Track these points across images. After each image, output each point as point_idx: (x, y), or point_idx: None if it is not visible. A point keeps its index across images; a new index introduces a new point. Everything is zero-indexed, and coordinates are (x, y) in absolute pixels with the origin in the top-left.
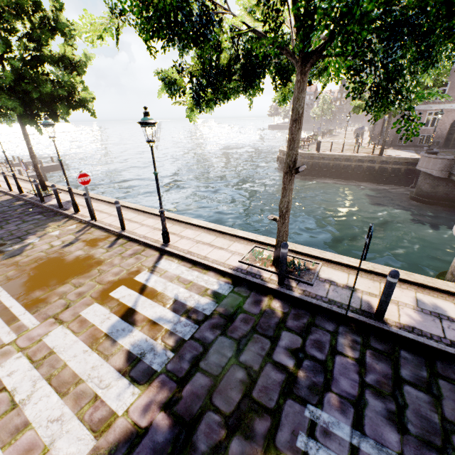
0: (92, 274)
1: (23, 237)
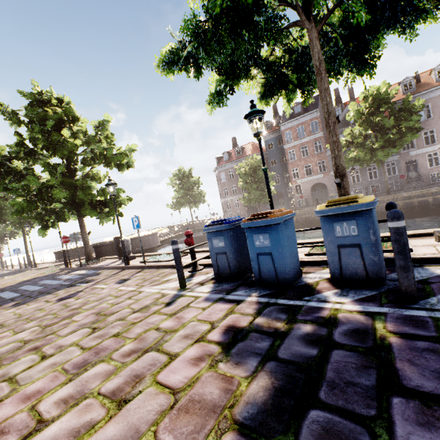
0: None
1: None
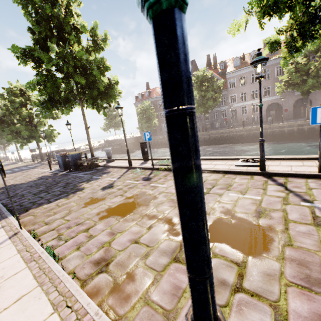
0: None
1: None
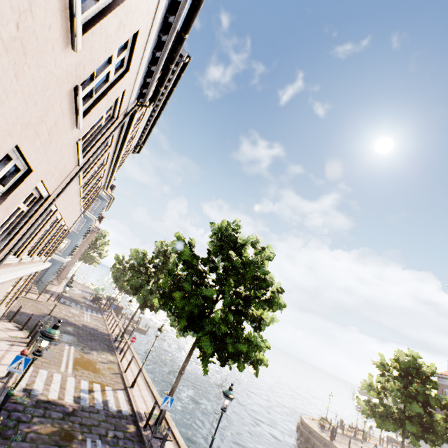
0: (97, 375)
1: (94, 349)
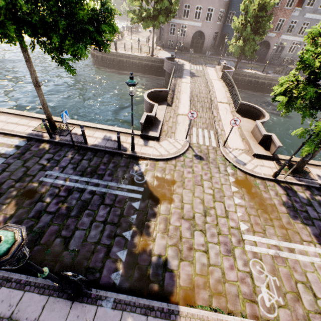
0: None
1: None
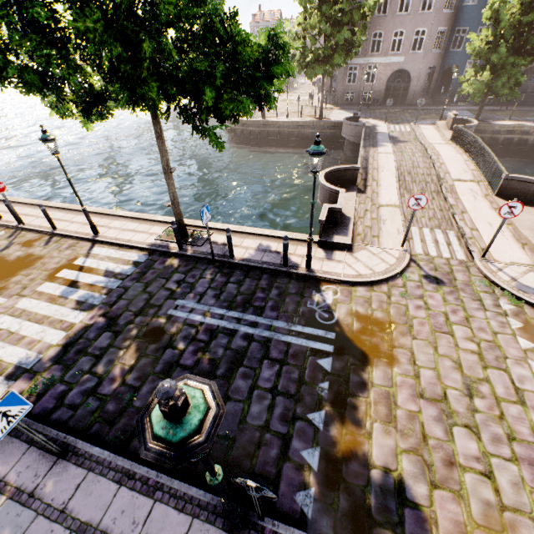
0: (37, 266)
1: None
